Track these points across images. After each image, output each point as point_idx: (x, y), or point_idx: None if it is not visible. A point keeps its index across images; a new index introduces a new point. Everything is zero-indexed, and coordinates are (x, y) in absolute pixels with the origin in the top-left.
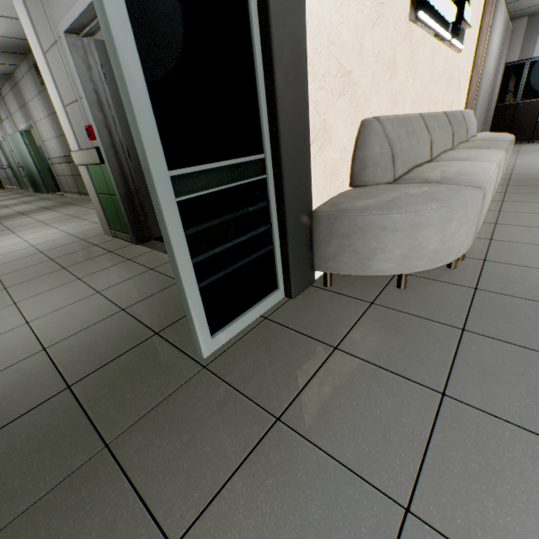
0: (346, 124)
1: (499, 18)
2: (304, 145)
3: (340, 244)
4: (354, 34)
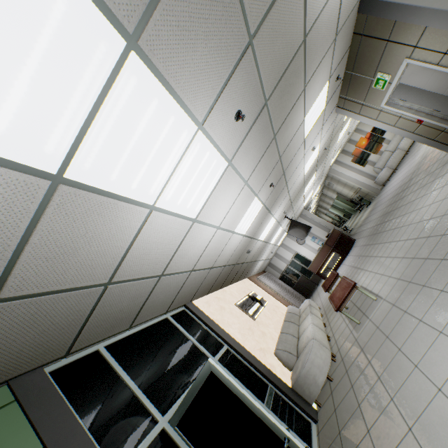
0: (272, 358)
1: (263, 279)
2: (272, 373)
3: (306, 387)
4: (253, 340)
